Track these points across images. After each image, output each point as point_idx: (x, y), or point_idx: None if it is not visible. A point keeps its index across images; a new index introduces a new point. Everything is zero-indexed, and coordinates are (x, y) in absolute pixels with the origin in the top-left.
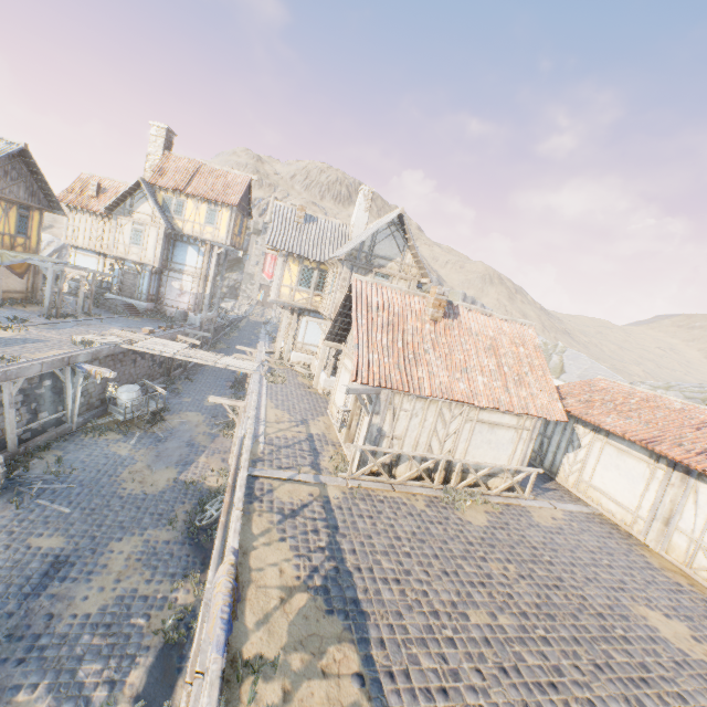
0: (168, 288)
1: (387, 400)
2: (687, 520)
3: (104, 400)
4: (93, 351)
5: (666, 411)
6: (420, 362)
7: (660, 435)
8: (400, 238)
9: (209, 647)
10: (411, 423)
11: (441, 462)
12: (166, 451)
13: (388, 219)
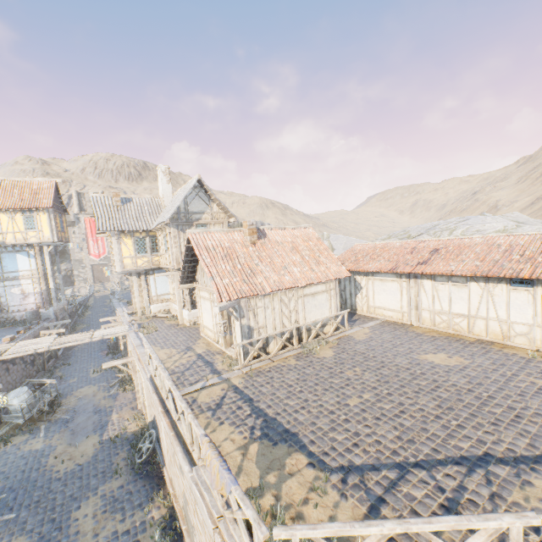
0: (9, 297)
1: (246, 305)
2: (425, 302)
3: None
4: None
5: (394, 249)
6: (256, 273)
7: (397, 263)
8: (204, 195)
9: (217, 501)
10: (266, 314)
11: (293, 330)
12: (78, 426)
13: (191, 185)
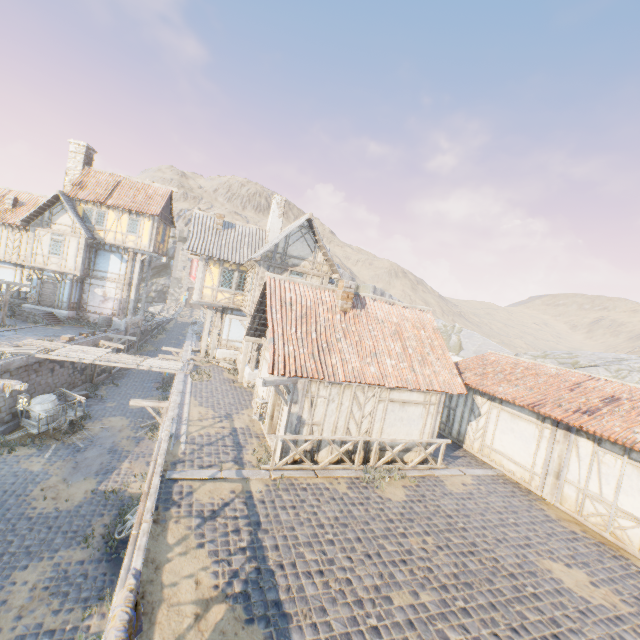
0: (91, 295)
1: (304, 389)
2: (573, 472)
3: (16, 413)
4: (2, 364)
5: (545, 377)
6: (333, 351)
7: (543, 399)
8: (311, 239)
9: None
10: (329, 409)
11: (359, 443)
12: (85, 461)
13: (298, 223)
